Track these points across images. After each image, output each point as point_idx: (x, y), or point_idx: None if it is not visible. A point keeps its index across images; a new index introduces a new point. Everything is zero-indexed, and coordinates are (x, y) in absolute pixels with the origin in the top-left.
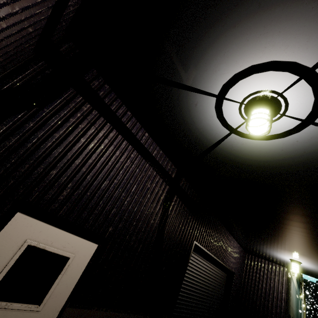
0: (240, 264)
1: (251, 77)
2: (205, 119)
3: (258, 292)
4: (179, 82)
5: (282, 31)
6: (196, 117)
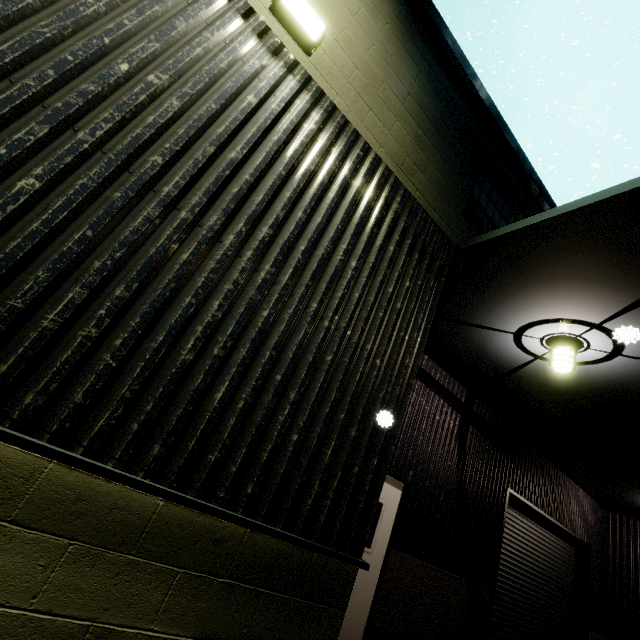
0: (598, 531)
1: (546, 325)
2: (503, 347)
3: None
4: (472, 323)
5: (564, 306)
6: (491, 345)
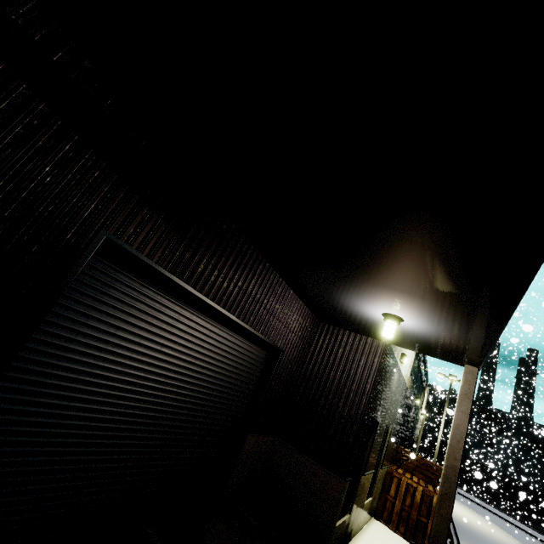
0: (301, 337)
1: None
2: None
3: (325, 385)
4: None
5: None
6: None
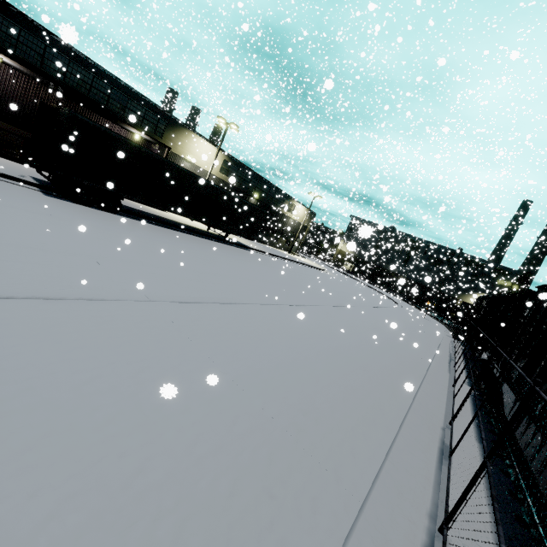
0: None
1: None
2: None
3: None
4: None
5: None
6: None
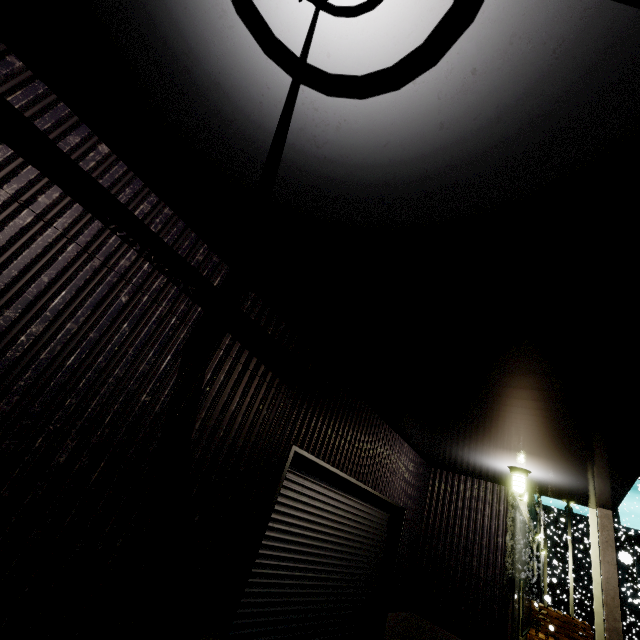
0: (417, 490)
1: None
2: (211, 30)
3: (452, 542)
4: None
5: None
6: (183, 28)
